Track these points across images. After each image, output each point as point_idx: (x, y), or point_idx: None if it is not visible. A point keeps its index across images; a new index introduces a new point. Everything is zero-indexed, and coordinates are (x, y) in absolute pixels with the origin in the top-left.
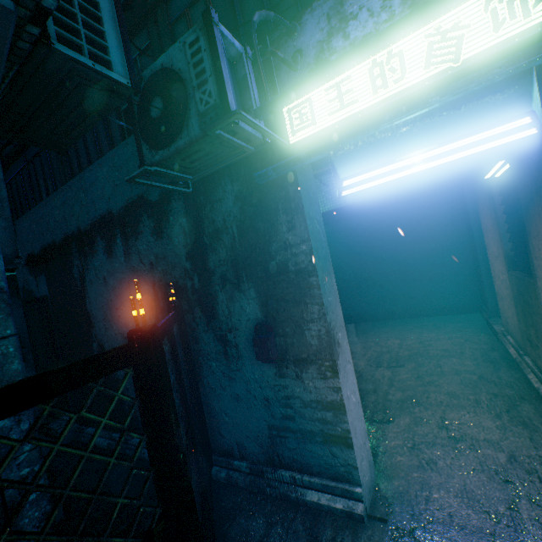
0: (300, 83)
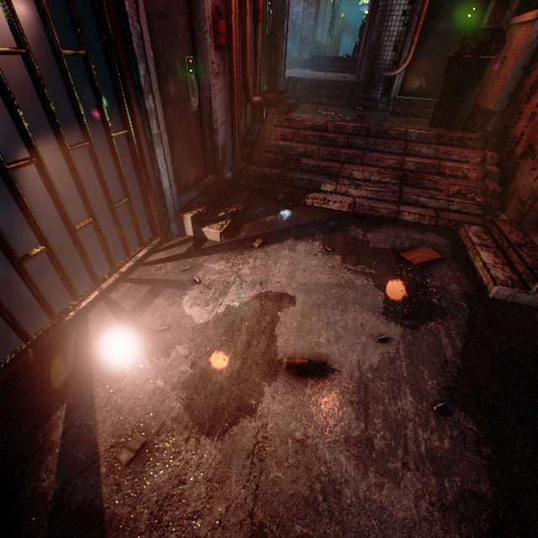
0: None
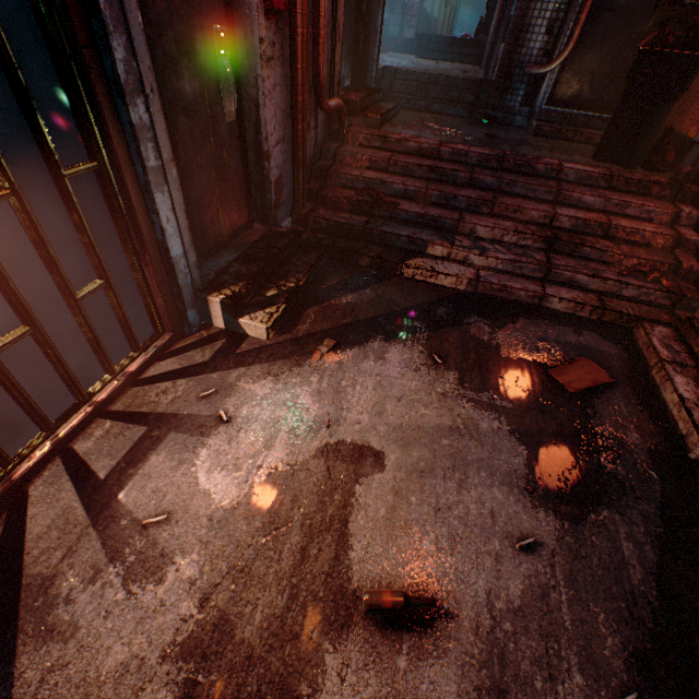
0: None
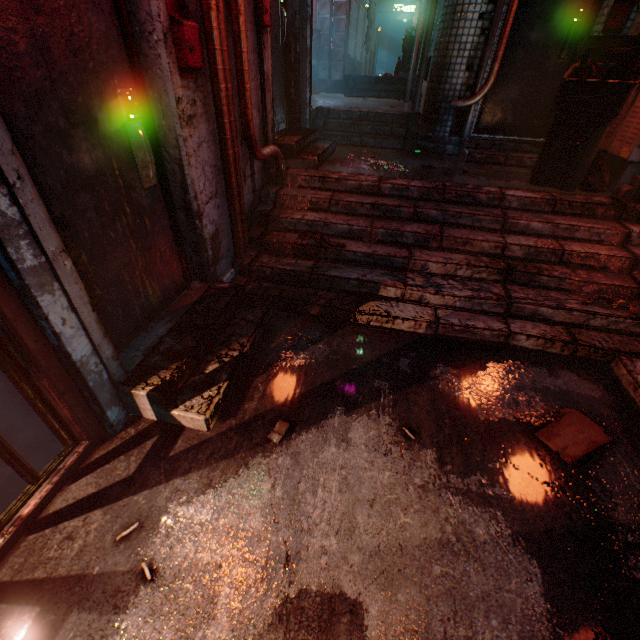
0: (397, 3)
